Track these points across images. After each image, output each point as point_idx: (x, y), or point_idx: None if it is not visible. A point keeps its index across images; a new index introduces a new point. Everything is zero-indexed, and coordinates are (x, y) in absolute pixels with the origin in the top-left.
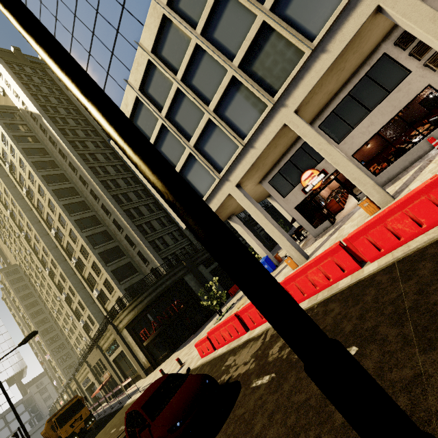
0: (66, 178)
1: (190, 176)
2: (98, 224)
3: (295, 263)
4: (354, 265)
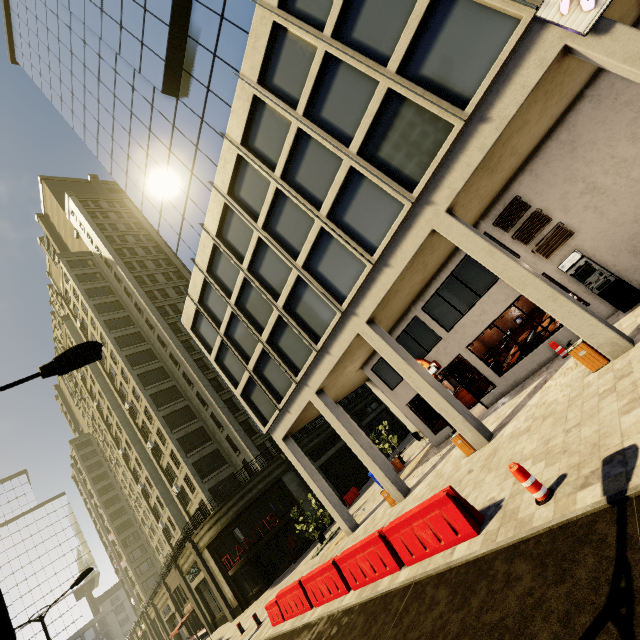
0: (142, 338)
1: (267, 372)
2: (178, 397)
3: (392, 498)
4: (394, 564)
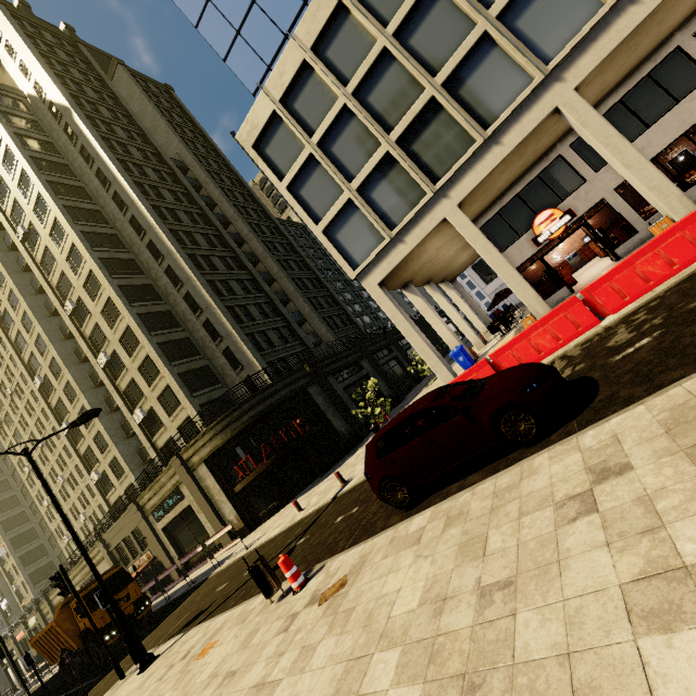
0: (103, 220)
1: (378, 192)
2: (156, 299)
3: None
4: None
